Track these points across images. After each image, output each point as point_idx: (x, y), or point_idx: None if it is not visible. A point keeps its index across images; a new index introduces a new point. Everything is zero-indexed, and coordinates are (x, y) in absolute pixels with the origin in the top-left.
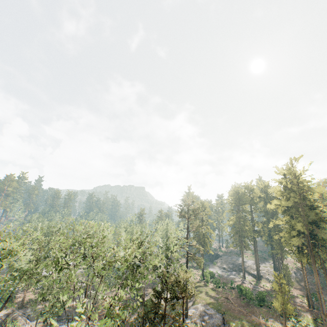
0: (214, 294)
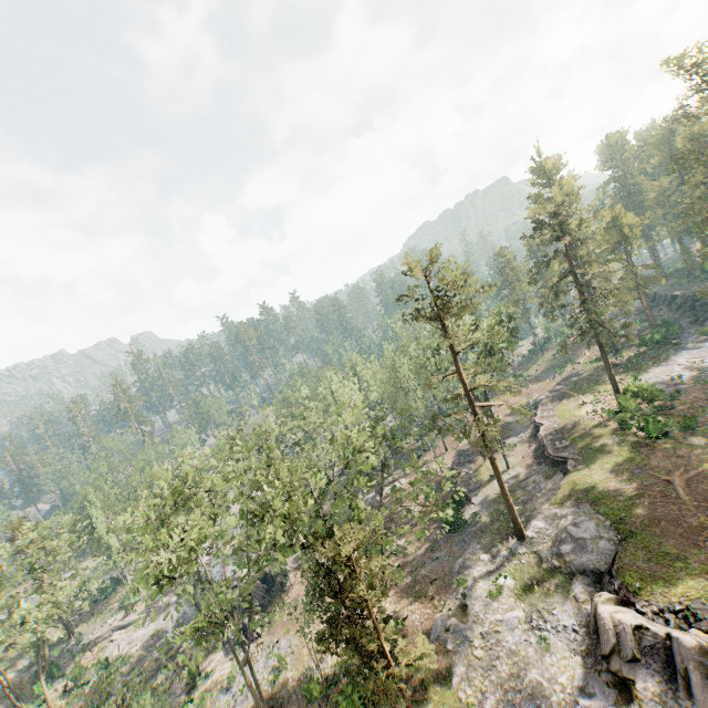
0: (628, 465)
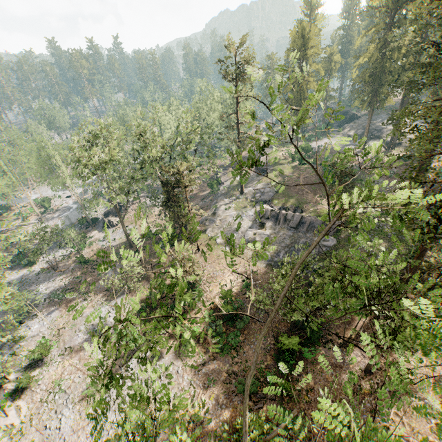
0: (289, 172)
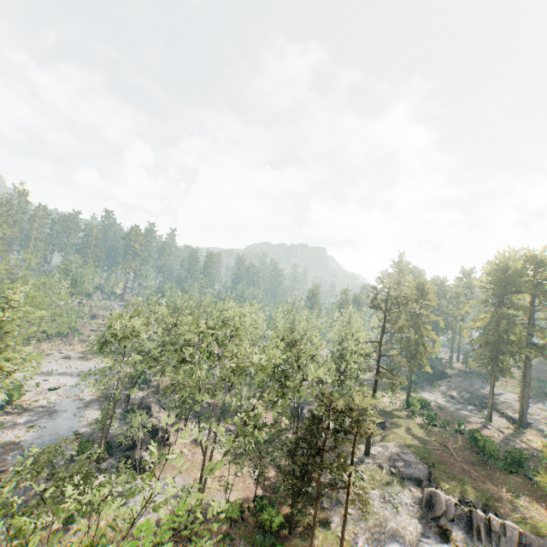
0: (421, 433)
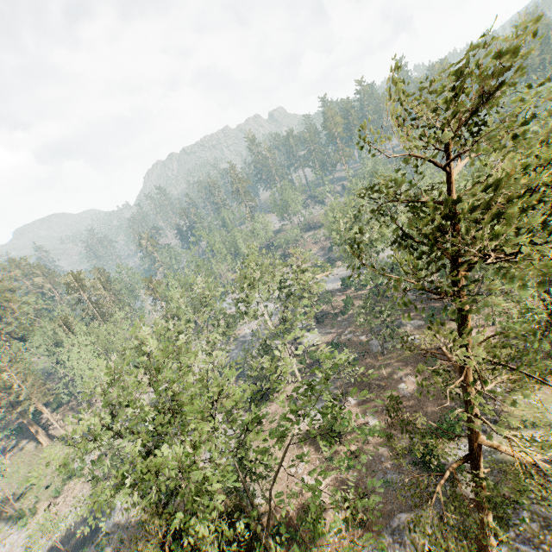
0: None
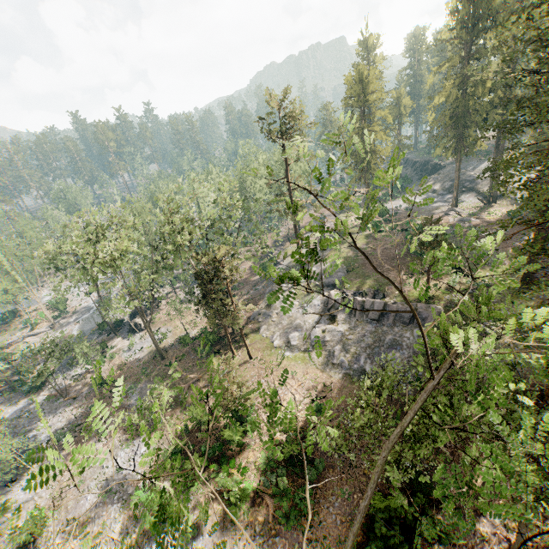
0: (362, 244)
